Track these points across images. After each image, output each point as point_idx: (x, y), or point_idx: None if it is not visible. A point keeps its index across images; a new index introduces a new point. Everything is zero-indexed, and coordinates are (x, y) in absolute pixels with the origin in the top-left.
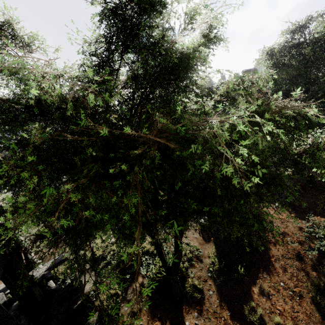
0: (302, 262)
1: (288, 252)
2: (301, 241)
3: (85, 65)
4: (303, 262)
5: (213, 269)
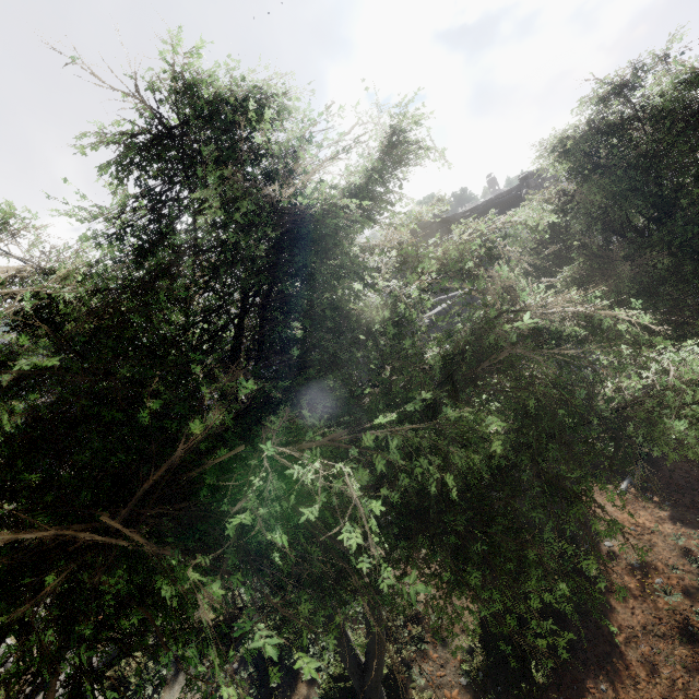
0: (698, 648)
1: (659, 619)
2: (690, 587)
3: (99, 263)
4: (698, 648)
5: (471, 667)
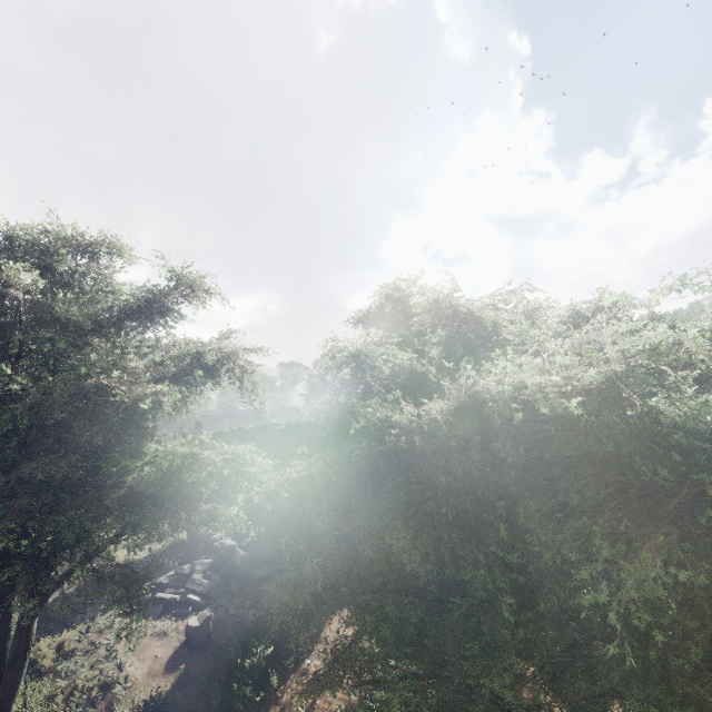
0: None
1: None
2: None
3: None
4: None
5: None
